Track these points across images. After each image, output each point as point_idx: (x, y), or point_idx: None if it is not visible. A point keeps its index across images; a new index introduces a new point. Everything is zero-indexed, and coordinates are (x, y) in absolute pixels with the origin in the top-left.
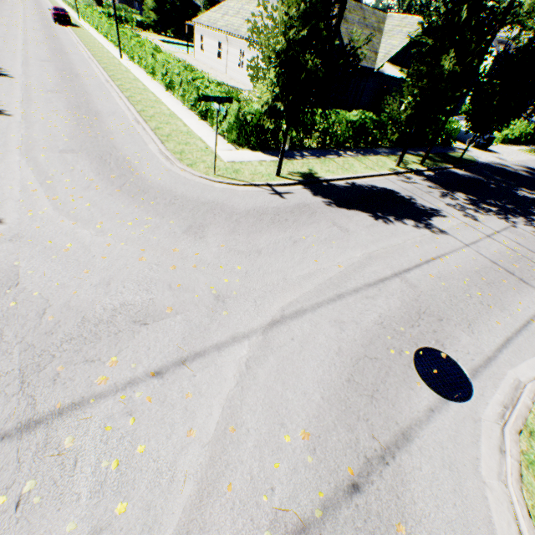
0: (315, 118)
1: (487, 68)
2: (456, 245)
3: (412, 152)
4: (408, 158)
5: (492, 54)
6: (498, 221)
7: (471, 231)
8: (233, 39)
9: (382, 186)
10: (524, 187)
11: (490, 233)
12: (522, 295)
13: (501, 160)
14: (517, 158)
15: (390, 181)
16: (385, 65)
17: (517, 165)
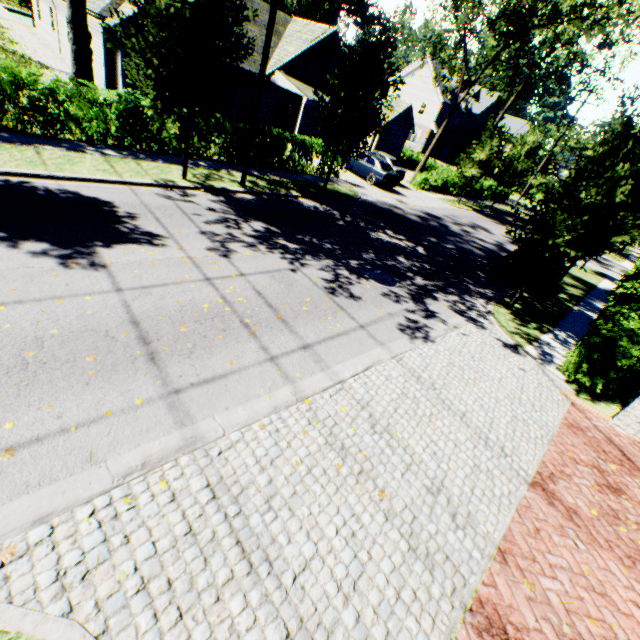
0: (7, 77)
1: (436, 116)
2: (87, 288)
3: (256, 173)
4: (233, 176)
5: (440, 101)
6: (273, 262)
7: (178, 270)
8: (60, 2)
9: (94, 195)
10: (393, 230)
11: (222, 275)
12: (92, 387)
13: (400, 202)
14: (426, 204)
15: (133, 193)
16: (277, 74)
17: (418, 209)
